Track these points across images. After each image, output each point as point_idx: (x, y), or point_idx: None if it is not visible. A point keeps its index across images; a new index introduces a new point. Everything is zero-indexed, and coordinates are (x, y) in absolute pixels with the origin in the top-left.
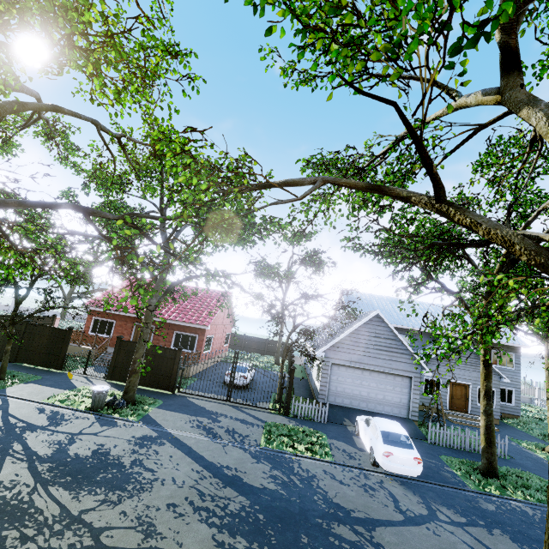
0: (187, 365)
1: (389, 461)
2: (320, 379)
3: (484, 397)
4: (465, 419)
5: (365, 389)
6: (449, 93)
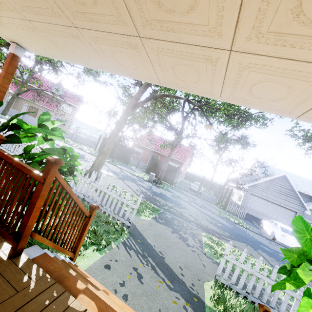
0: (180, 175)
1: (283, 238)
2: (242, 199)
3: None
4: None
5: (267, 211)
6: None
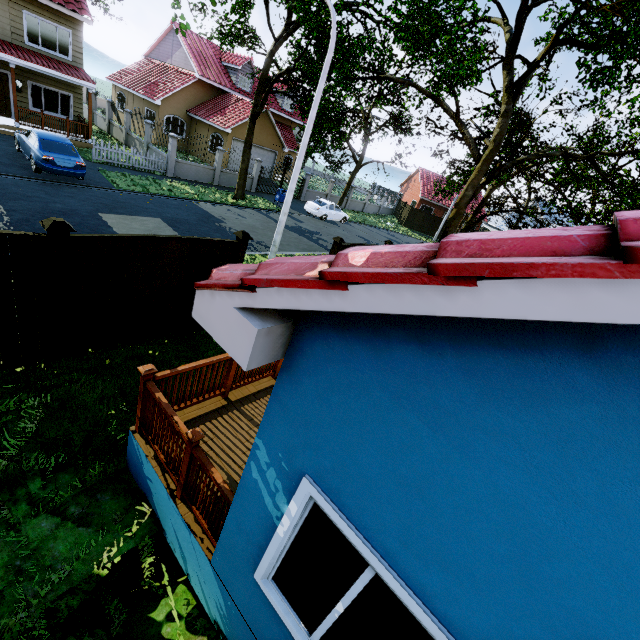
0: None
1: None
2: None
3: None
4: None
5: None
6: None
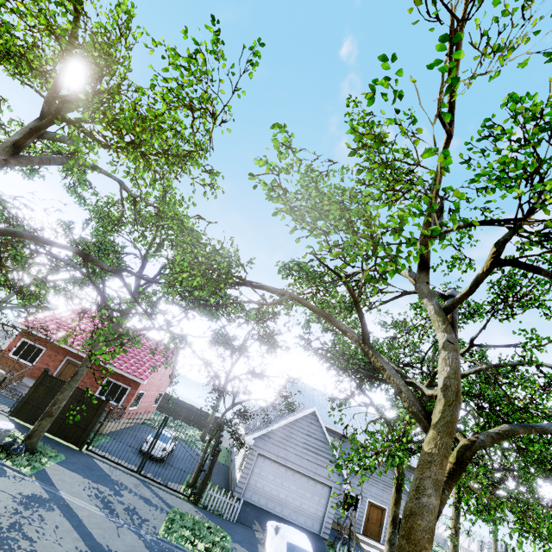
0: (108, 420)
1: None
2: (242, 469)
3: (391, 524)
4: (376, 548)
5: (285, 491)
6: (392, 260)
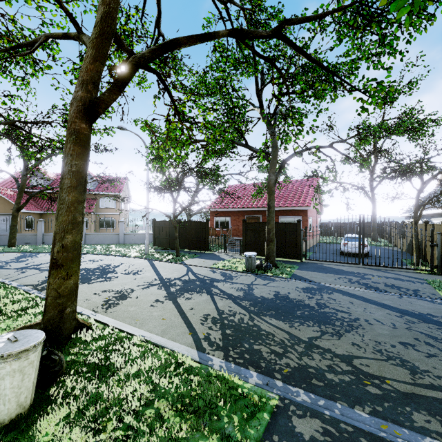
0: (309, 236)
1: None
2: None
3: None
4: None
5: None
6: None
